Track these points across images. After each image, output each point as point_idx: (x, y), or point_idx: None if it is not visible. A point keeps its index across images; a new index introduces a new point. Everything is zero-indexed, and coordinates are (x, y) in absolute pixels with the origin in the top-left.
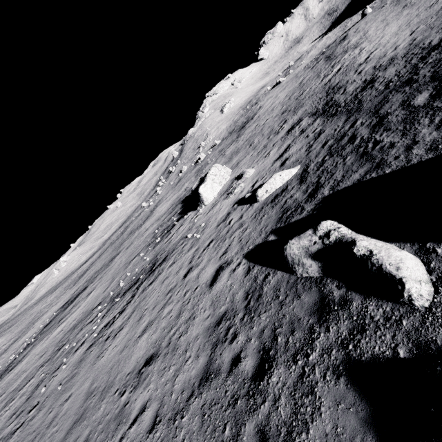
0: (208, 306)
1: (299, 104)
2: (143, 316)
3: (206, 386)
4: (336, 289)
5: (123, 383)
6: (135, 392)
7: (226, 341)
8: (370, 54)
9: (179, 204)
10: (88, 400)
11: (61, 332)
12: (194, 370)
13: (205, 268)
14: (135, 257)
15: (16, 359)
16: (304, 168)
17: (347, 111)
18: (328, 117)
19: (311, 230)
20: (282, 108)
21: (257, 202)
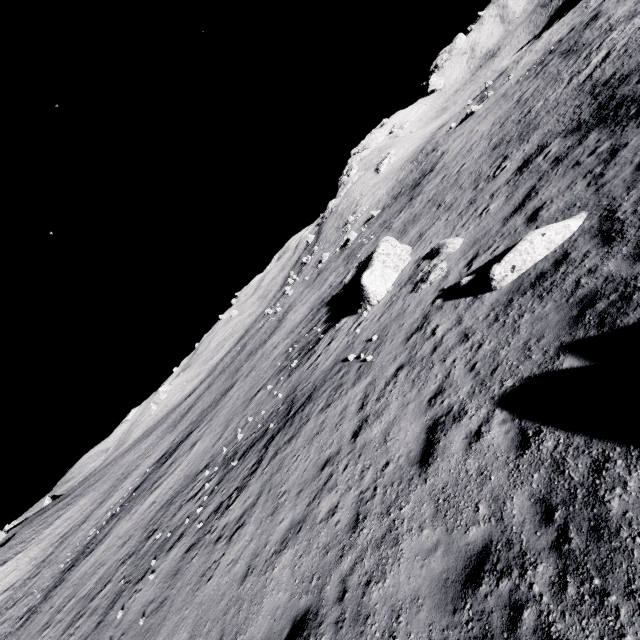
0: (427, 518)
1: (528, 127)
2: (280, 507)
3: None
4: None
5: None
6: None
7: None
8: None
9: (324, 308)
10: None
11: (153, 505)
12: None
13: (398, 421)
14: (259, 391)
15: (96, 537)
16: (604, 215)
17: None
18: (621, 122)
19: None
20: (491, 142)
21: (490, 290)
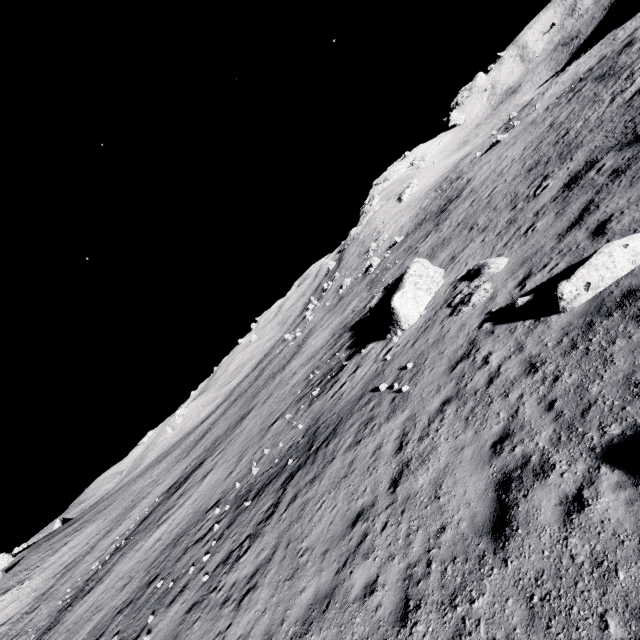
0: (518, 625)
1: (568, 147)
2: (301, 570)
3: None
4: None
5: None
6: None
7: None
8: None
9: (347, 333)
10: None
11: (158, 543)
12: None
13: (451, 471)
14: (277, 420)
15: (98, 573)
16: None
17: None
18: None
19: None
20: (526, 164)
21: (558, 312)
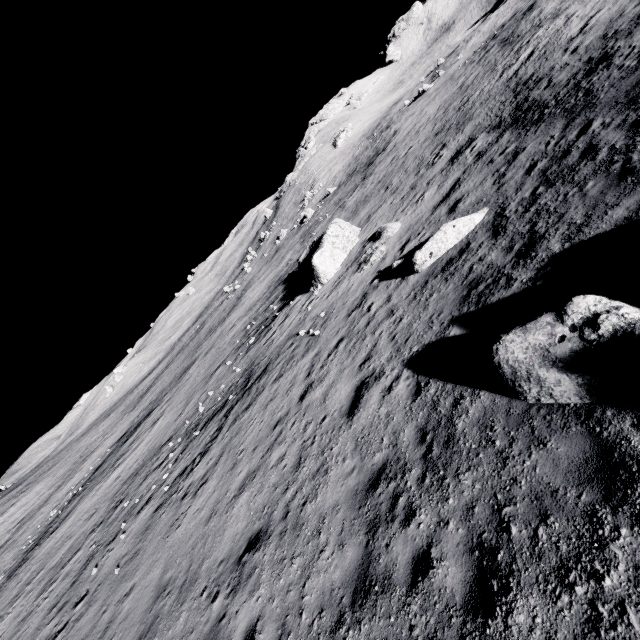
0: (349, 452)
1: (464, 117)
2: (239, 463)
3: (367, 608)
4: (635, 431)
5: (213, 578)
6: (235, 598)
7: (395, 521)
8: (589, 20)
9: (280, 286)
10: (160, 599)
11: (118, 480)
12: (338, 571)
13: (335, 384)
14: (219, 368)
15: (59, 516)
16: (498, 212)
17: (565, 111)
18: (526, 126)
19: (549, 314)
20: (435, 127)
21: (414, 273)
